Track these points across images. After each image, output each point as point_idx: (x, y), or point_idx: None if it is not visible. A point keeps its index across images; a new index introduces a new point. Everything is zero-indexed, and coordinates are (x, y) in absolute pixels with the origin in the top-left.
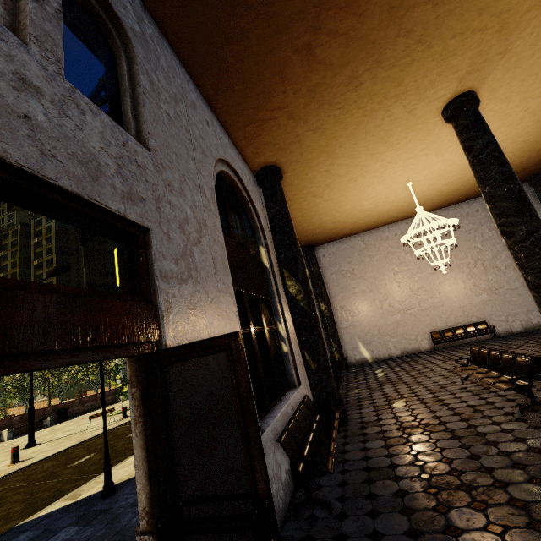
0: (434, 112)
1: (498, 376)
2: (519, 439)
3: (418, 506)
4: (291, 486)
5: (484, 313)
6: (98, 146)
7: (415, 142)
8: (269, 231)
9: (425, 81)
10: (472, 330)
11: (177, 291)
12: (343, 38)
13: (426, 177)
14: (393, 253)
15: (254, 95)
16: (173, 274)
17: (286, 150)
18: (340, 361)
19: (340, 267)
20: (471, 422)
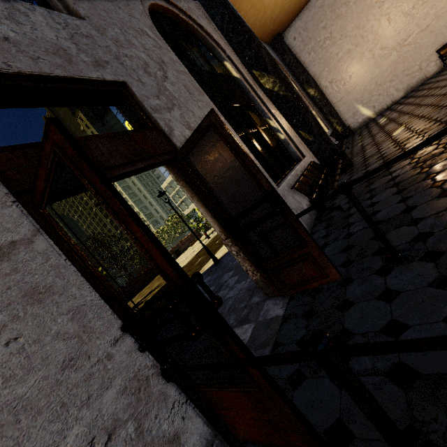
0: None
1: None
2: None
3: (405, 178)
4: (314, 212)
5: None
6: (54, 36)
7: None
8: (225, 43)
9: None
10: None
11: (169, 117)
12: None
13: None
14: None
15: None
16: (160, 107)
17: None
18: (343, 131)
19: (315, 40)
20: None
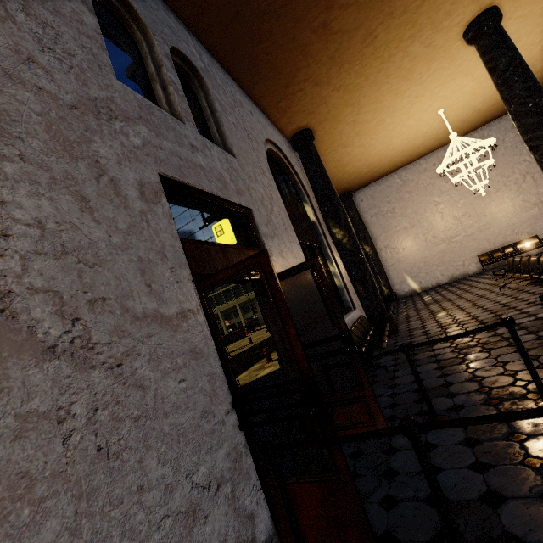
0: (455, 38)
1: (526, 277)
2: (531, 315)
3: (445, 358)
4: None
5: (536, 227)
6: (220, 167)
7: (439, 71)
8: (310, 189)
9: (439, 14)
10: (522, 247)
11: (272, 243)
12: (354, 7)
13: (458, 99)
14: (433, 184)
15: (282, 76)
16: (267, 234)
17: (314, 112)
18: (389, 295)
19: (379, 209)
20: (498, 313)
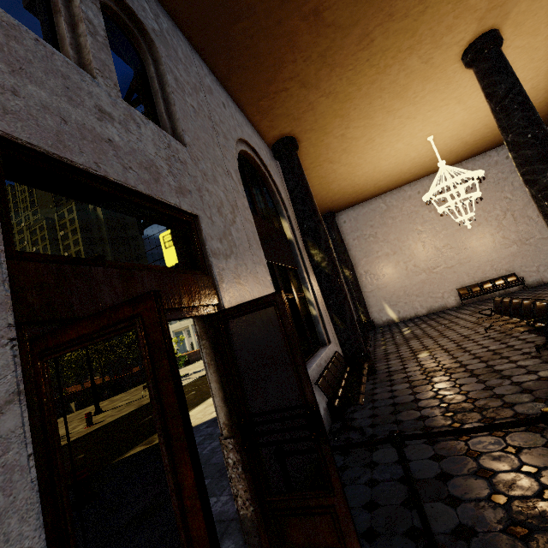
0: (453, 59)
1: (518, 322)
2: (531, 372)
3: (436, 425)
4: (329, 420)
5: (514, 265)
6: (153, 152)
7: (434, 93)
8: (289, 203)
9: (441, 27)
10: (500, 284)
11: (224, 265)
12: None
13: (448, 128)
14: (416, 212)
15: (264, 69)
16: (220, 251)
17: (300, 119)
18: (367, 323)
19: (362, 232)
20: (489, 363)
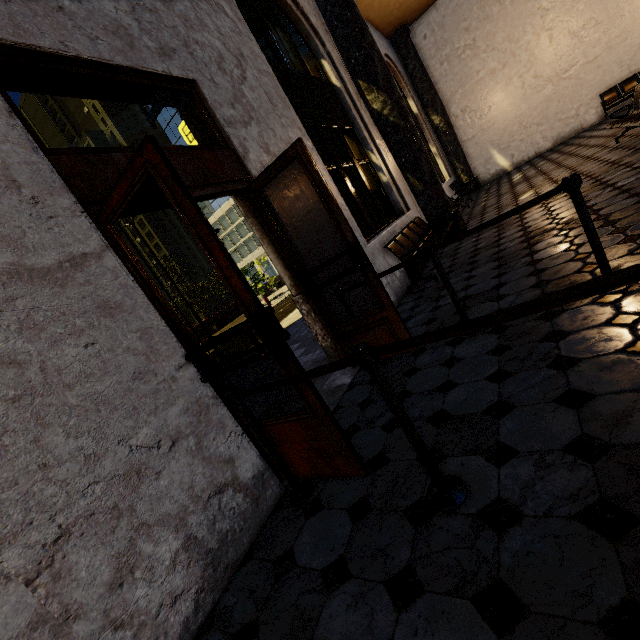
0: None
1: None
2: None
3: (509, 253)
4: (407, 281)
5: None
6: (112, 8)
7: None
8: (326, 31)
9: None
10: None
11: (245, 134)
12: None
13: None
14: None
15: None
16: (235, 119)
17: None
18: (468, 183)
19: (452, 46)
20: (600, 177)
